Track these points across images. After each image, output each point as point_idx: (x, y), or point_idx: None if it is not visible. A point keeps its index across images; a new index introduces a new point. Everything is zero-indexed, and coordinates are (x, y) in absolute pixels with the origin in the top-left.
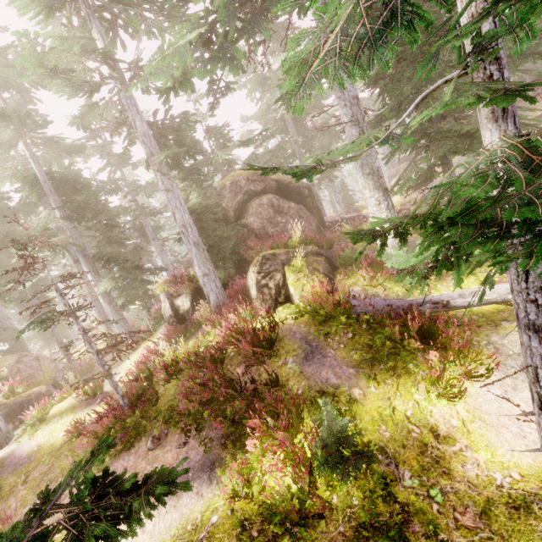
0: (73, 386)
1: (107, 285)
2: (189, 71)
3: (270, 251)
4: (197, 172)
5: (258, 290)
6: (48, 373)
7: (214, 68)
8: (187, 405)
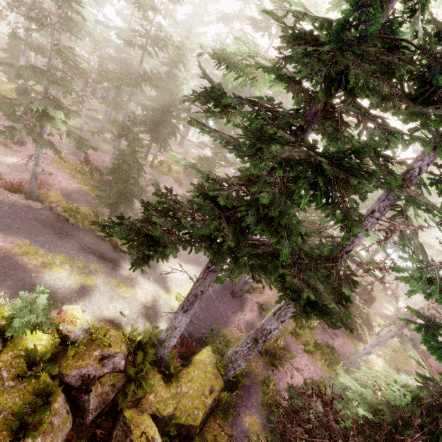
0: None
1: None
2: None
3: None
4: None
5: None
6: None
7: None
8: None
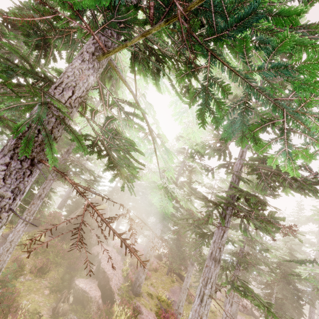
0: None
1: None
2: None
3: None
4: None
5: None
6: None
7: None
8: None
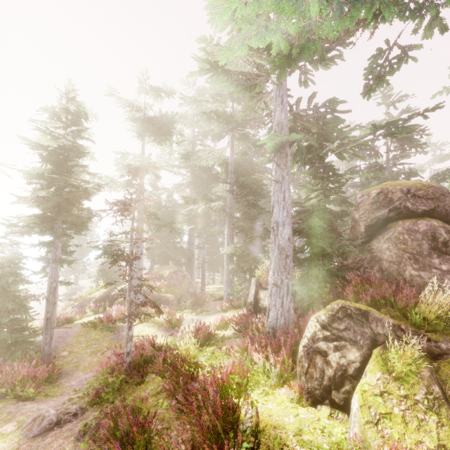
0: (186, 308)
1: (228, 250)
2: (315, 28)
3: (360, 306)
4: (333, 171)
5: (307, 351)
6: (182, 290)
7: (357, 13)
8: (108, 430)
